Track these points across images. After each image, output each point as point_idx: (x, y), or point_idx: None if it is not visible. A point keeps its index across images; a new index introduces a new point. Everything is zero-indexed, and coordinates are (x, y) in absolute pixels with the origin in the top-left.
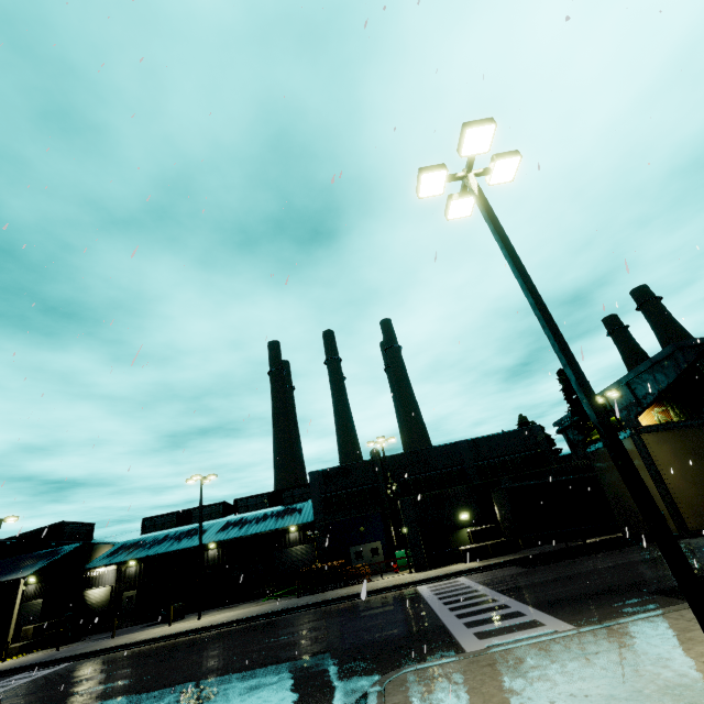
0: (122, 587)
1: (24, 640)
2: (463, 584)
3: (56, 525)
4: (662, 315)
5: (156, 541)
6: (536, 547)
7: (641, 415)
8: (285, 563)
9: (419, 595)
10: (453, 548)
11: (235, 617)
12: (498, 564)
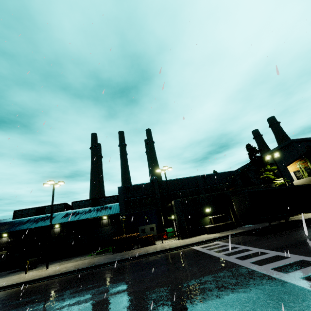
0: None
1: None
2: (227, 245)
3: None
4: (280, 129)
5: (21, 223)
6: (242, 226)
7: (289, 165)
8: (99, 235)
9: (203, 252)
10: (201, 226)
11: (73, 268)
12: (234, 234)
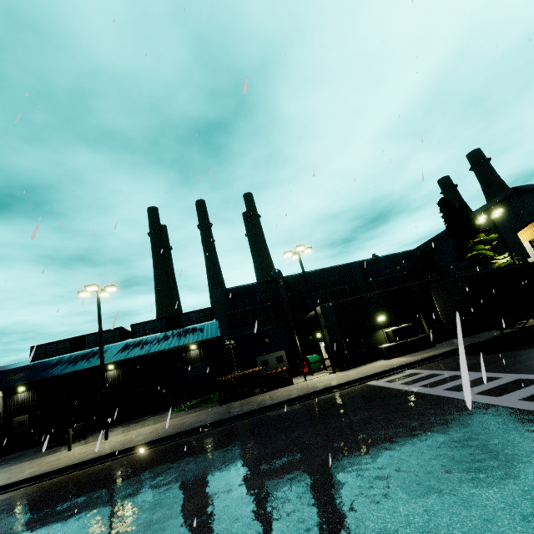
0: (11, 414)
1: None
2: (439, 374)
3: None
4: (491, 172)
5: (48, 366)
6: (444, 342)
7: (522, 230)
8: (187, 377)
9: (399, 390)
10: (372, 347)
11: (156, 434)
12: (439, 356)
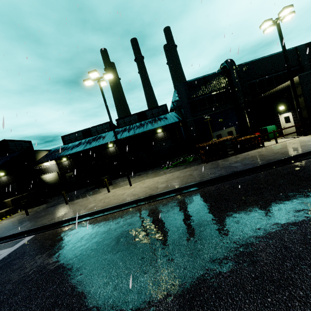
0: (64, 172)
1: (8, 207)
2: None
3: (1, 142)
4: None
5: (74, 146)
6: None
7: None
8: (157, 150)
9: None
10: None
11: (176, 183)
12: None
